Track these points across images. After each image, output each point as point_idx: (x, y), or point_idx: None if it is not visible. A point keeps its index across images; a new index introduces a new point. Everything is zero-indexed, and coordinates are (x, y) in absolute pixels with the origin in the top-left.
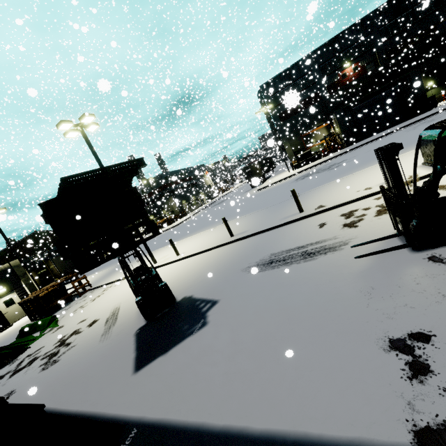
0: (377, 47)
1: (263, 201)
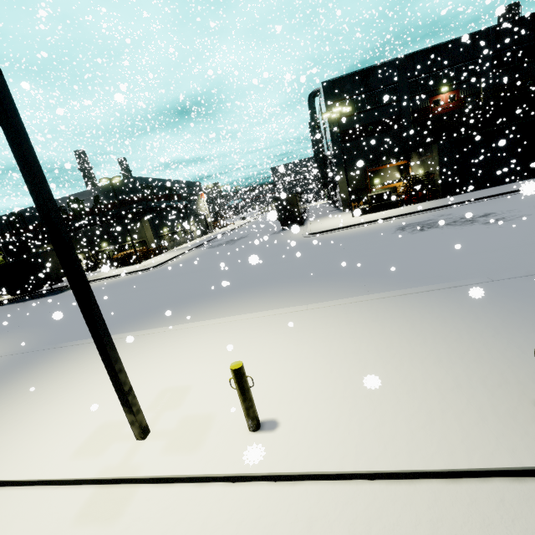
0: (485, 77)
1: (374, 258)
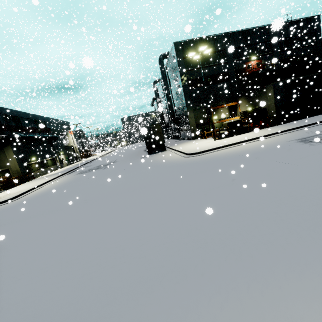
0: (275, 53)
1: None
